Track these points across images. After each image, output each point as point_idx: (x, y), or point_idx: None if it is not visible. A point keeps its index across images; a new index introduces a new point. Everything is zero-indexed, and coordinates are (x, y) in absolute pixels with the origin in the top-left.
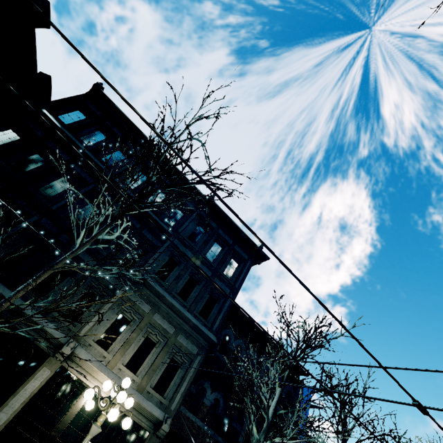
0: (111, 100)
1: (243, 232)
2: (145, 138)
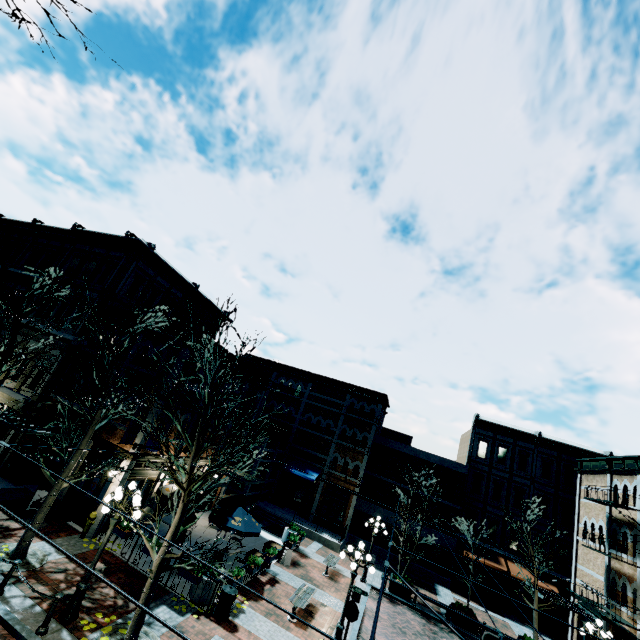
0: (2, 218)
1: (107, 235)
2: (27, 224)
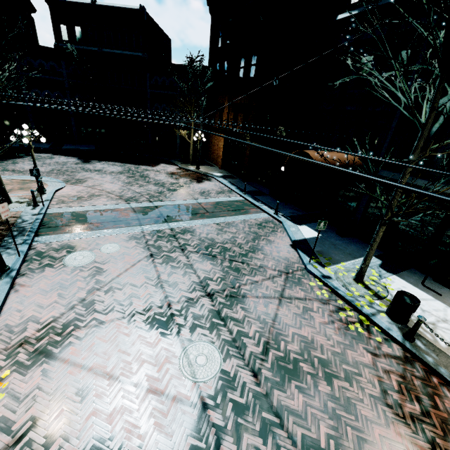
0: None
1: None
2: None
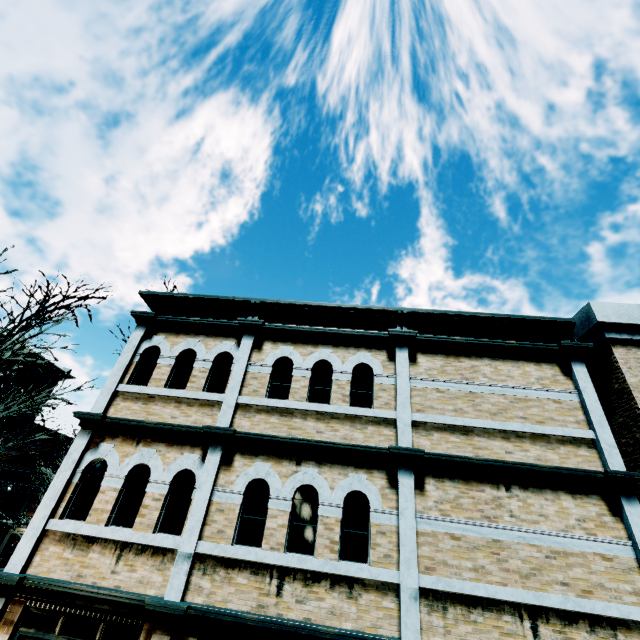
0: None
1: (53, 365)
2: None
